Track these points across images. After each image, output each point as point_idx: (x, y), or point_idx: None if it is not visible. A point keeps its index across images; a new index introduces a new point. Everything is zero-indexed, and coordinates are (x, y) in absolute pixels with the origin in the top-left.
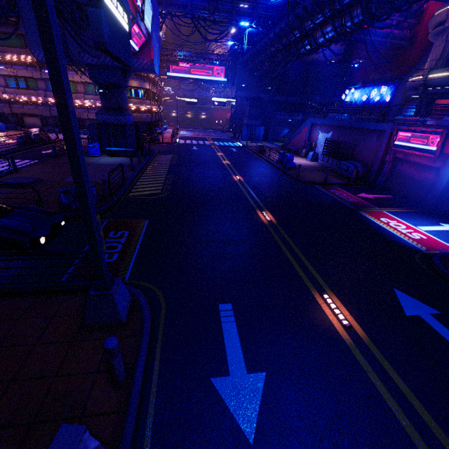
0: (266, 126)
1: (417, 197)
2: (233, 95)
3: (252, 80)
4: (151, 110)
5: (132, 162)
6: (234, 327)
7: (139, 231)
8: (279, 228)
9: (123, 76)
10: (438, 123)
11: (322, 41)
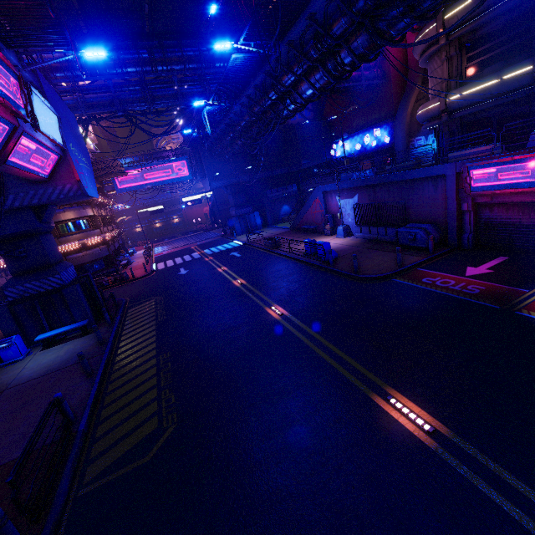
0: (260, 210)
1: None
2: (207, 188)
3: (225, 165)
4: (104, 240)
5: (84, 362)
6: None
7: None
8: (475, 454)
9: (38, 216)
10: None
11: (311, 94)
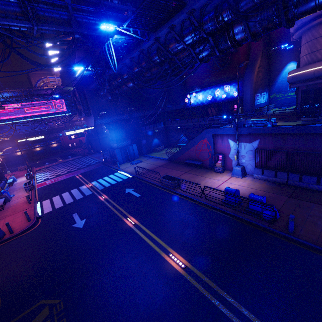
0: (136, 142)
1: None
2: (91, 124)
3: (108, 105)
4: None
5: None
6: None
7: None
8: None
9: None
10: None
11: (266, 29)
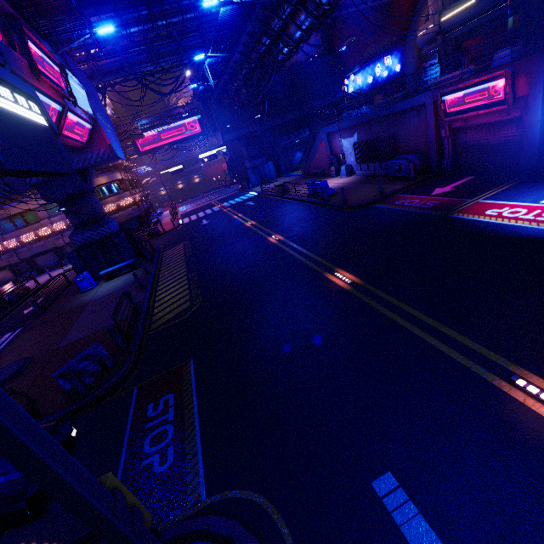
0: (274, 159)
1: (505, 164)
2: (221, 143)
3: (235, 116)
4: (135, 201)
5: (137, 279)
6: (427, 530)
7: (188, 386)
8: (371, 288)
9: (83, 179)
10: (478, 68)
11: (300, 36)
